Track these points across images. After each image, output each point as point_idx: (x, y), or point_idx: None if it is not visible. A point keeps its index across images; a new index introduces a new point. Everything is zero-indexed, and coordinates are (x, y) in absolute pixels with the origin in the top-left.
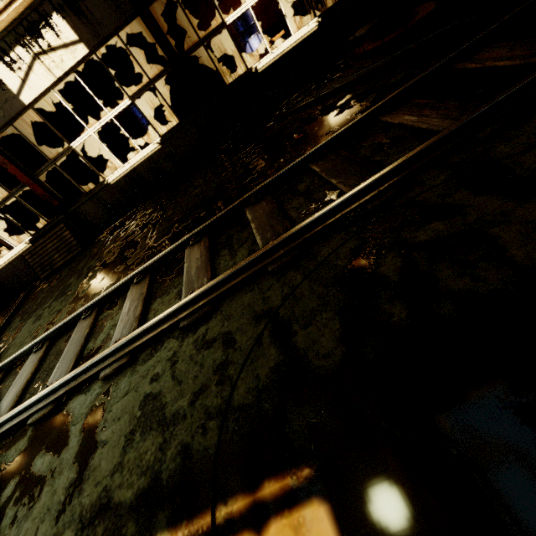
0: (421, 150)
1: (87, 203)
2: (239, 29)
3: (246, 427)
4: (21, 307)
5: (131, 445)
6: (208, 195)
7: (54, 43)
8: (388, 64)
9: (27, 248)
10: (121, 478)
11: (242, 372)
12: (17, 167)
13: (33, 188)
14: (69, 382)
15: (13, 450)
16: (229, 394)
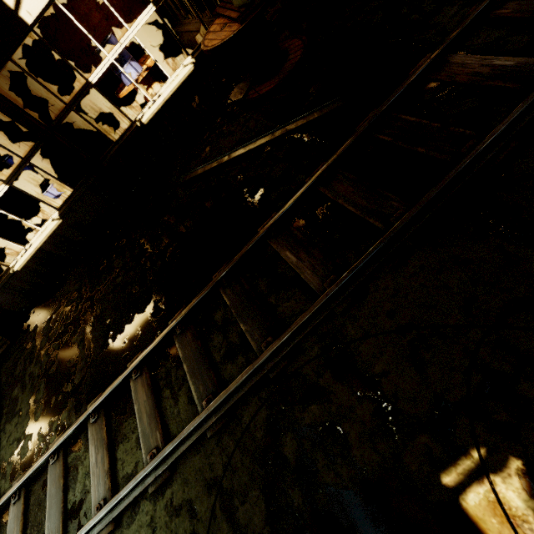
0: (298, 326)
1: None
2: None
3: None
4: None
5: None
6: (134, 293)
7: None
8: (269, 142)
9: None
10: None
11: None
12: None
13: None
14: None
15: None
16: None
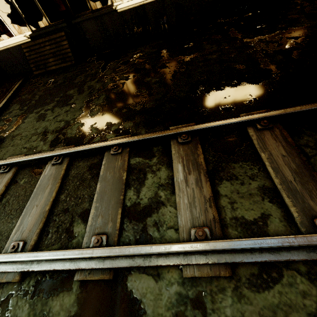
0: None
1: (90, 21)
2: None
3: None
4: (17, 95)
5: None
6: (238, 68)
7: None
8: None
9: (25, 41)
10: None
11: None
12: None
13: None
14: (133, 255)
15: (57, 303)
16: None
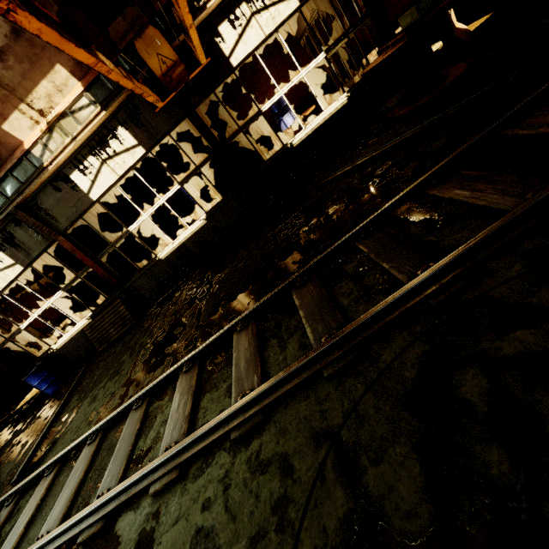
0: (485, 237)
1: (141, 279)
2: (274, 111)
3: None
4: (79, 384)
5: None
6: (253, 270)
7: (118, 149)
8: (424, 129)
9: (87, 323)
10: None
11: (305, 518)
12: (83, 253)
13: (95, 269)
14: (119, 494)
15: None
16: None
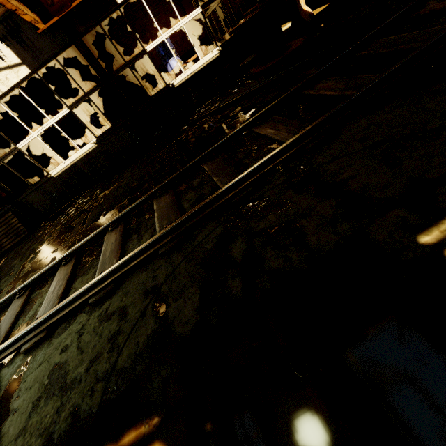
0: (268, 158)
1: (33, 194)
2: (161, 53)
3: (122, 387)
4: None
5: (36, 411)
6: (132, 186)
7: None
8: (266, 85)
9: None
10: (22, 441)
11: (128, 340)
12: None
13: None
14: None
15: None
16: (115, 359)
